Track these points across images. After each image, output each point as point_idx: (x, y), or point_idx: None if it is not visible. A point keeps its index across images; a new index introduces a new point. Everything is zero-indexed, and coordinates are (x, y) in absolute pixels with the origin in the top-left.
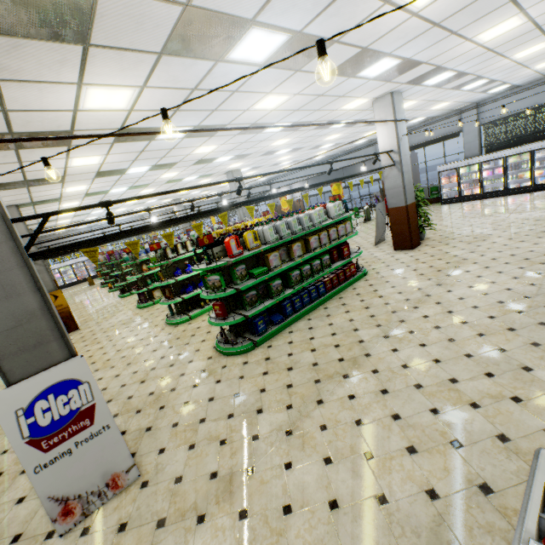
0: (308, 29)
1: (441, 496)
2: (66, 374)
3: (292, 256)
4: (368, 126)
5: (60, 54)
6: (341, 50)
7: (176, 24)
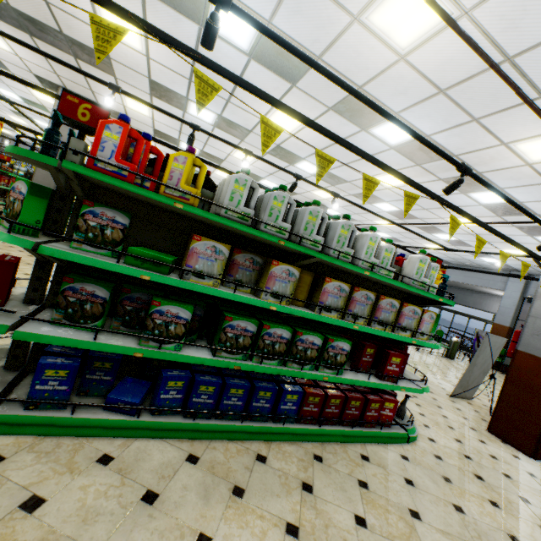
0: None
1: None
2: None
3: (261, 285)
4: (523, 232)
5: None
6: None
7: None
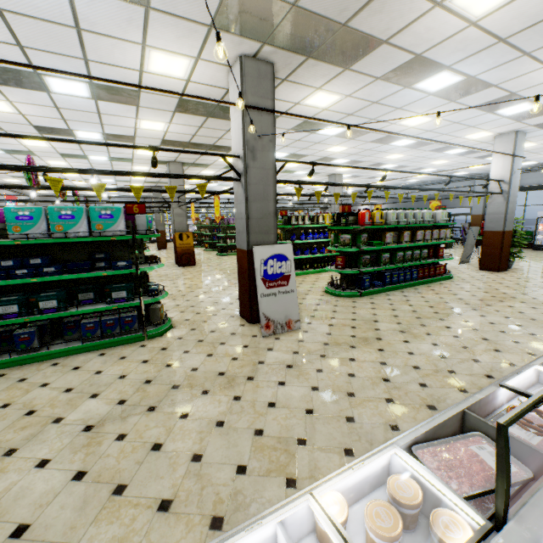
0: (480, 76)
1: (518, 366)
2: (283, 251)
3: (401, 240)
4: (477, 159)
5: (328, 72)
6: (493, 92)
7: (403, 64)
